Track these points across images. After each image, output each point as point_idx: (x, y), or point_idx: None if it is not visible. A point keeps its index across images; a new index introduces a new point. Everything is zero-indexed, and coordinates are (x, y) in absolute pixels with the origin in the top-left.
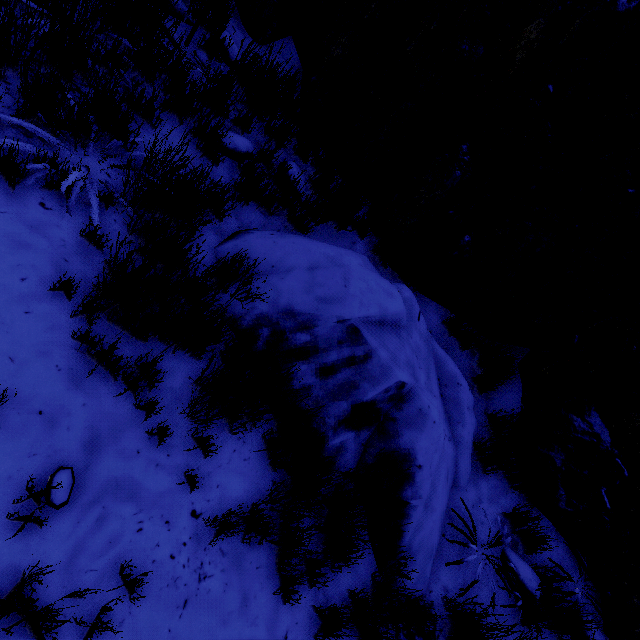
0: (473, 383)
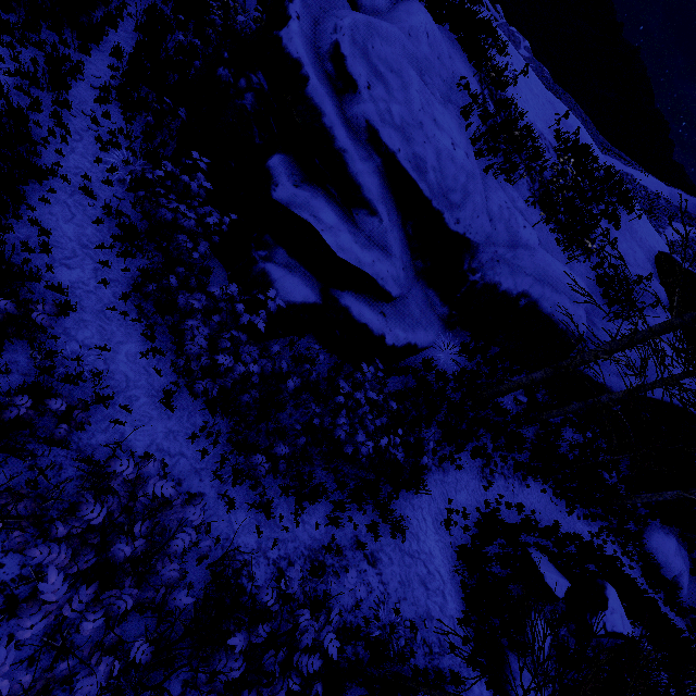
0: (686, 549)
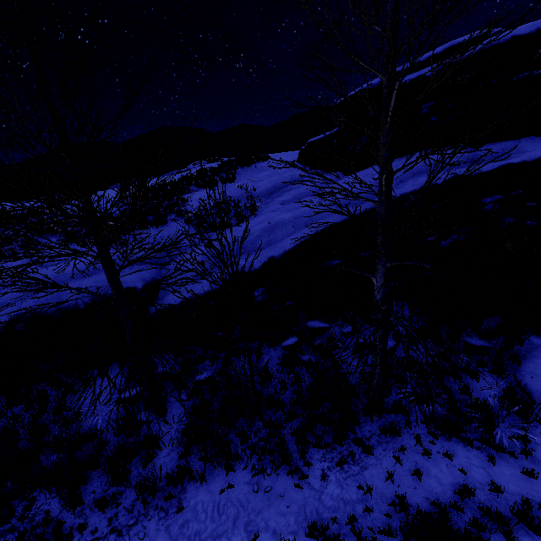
0: None
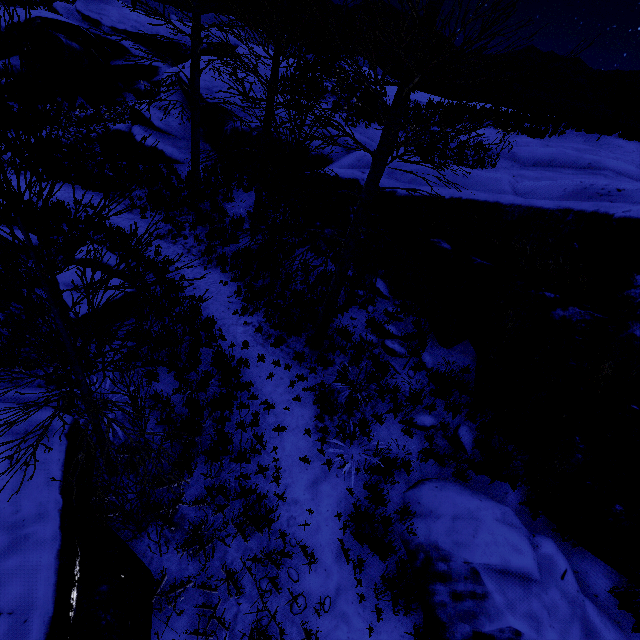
0: None
